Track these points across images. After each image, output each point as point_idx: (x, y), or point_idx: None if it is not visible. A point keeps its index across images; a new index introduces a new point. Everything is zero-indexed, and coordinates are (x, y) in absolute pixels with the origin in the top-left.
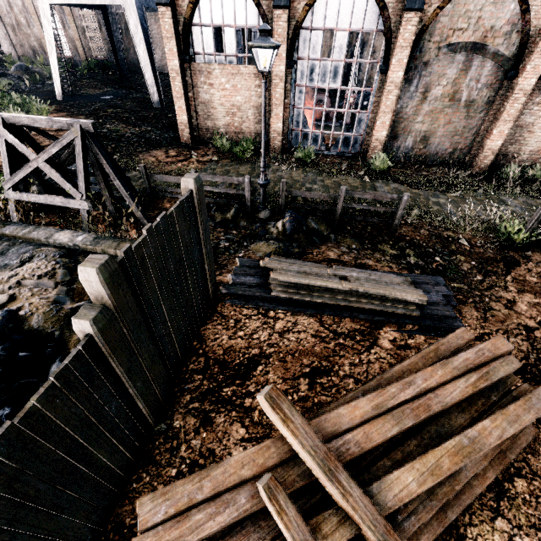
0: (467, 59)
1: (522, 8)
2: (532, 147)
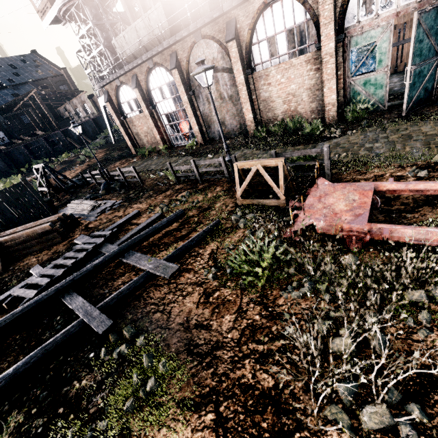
0: (215, 76)
1: (219, 44)
2: (280, 110)
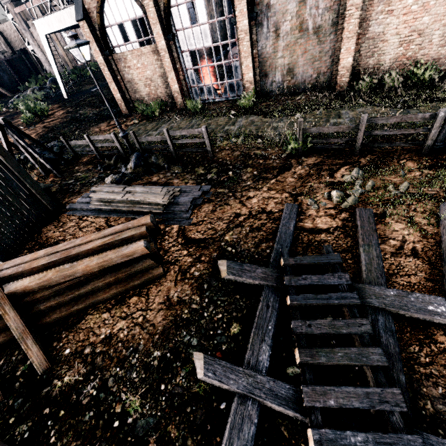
0: None
1: None
2: (390, 55)
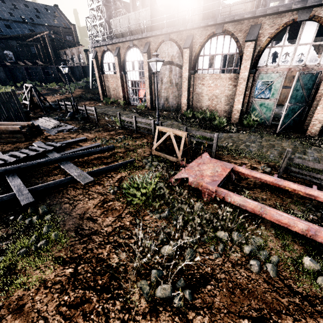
0: (170, 67)
1: (179, 48)
2: (206, 103)
